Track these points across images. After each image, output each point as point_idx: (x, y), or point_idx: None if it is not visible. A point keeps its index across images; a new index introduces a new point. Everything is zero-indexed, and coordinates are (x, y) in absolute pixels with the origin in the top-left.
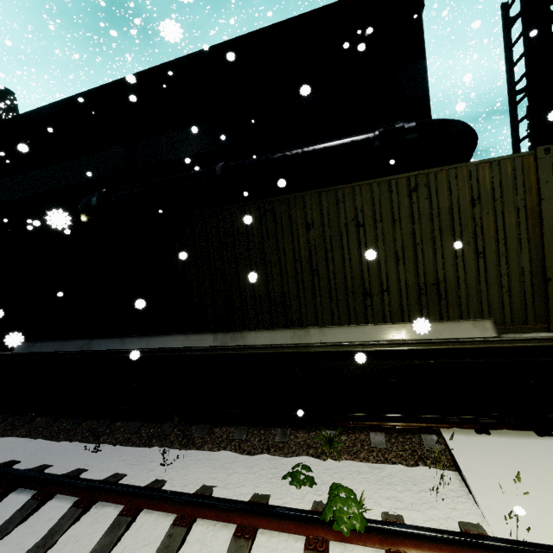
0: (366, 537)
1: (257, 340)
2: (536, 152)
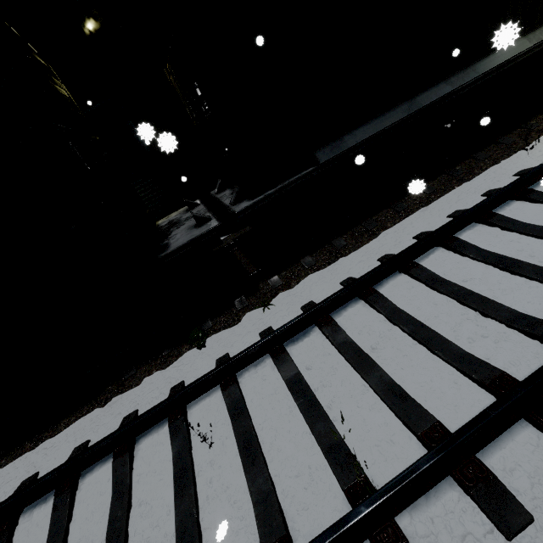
0: None
1: None
2: None
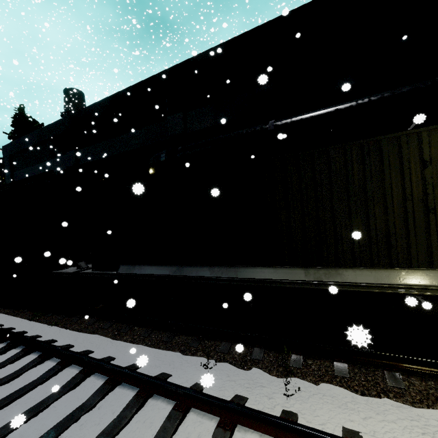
0: None
1: (356, 278)
2: None
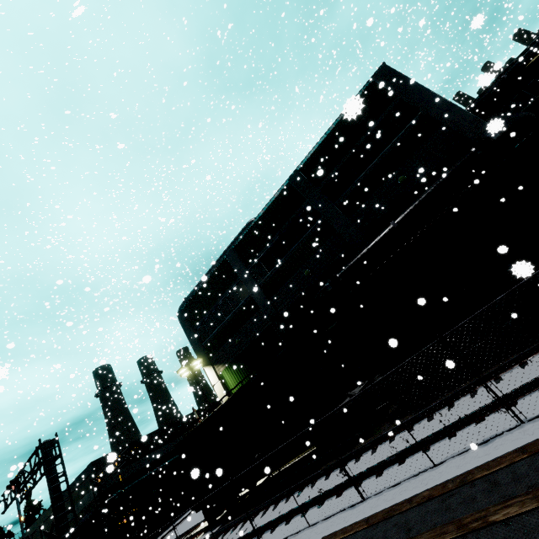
0: None
1: None
2: None
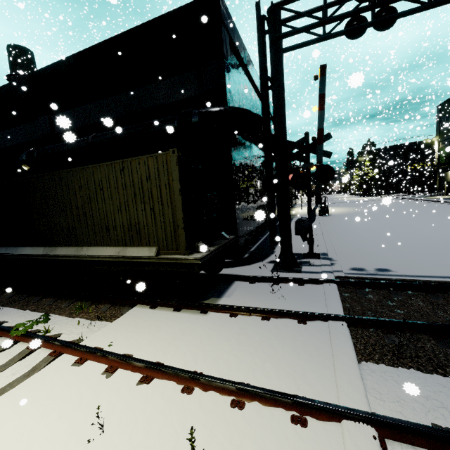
0: (30, 339)
1: (60, 252)
2: (170, 152)
